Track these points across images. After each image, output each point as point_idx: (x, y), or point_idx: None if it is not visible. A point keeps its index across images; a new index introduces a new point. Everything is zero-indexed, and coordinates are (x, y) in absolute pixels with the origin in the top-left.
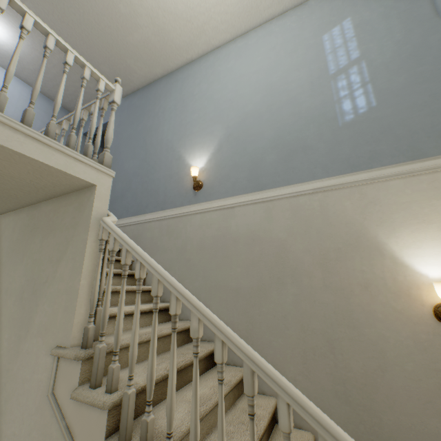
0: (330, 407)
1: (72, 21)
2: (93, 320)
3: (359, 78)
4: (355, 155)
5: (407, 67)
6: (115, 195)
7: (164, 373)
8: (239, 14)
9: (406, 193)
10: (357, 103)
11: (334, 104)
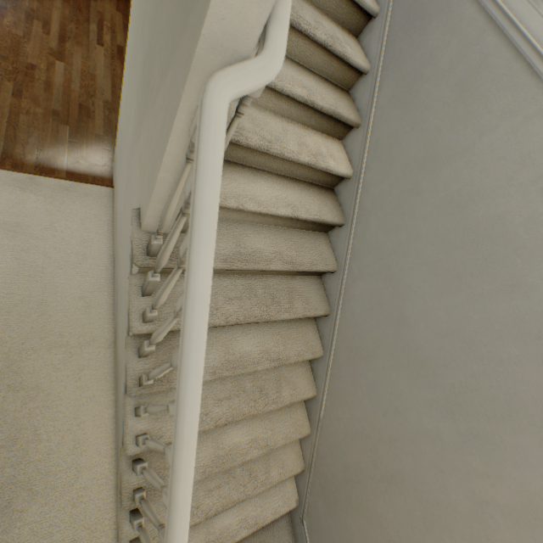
0: (334, 457)
1: None
2: (161, 237)
3: None
4: None
5: None
6: None
7: (218, 324)
8: None
9: None
10: None
11: None
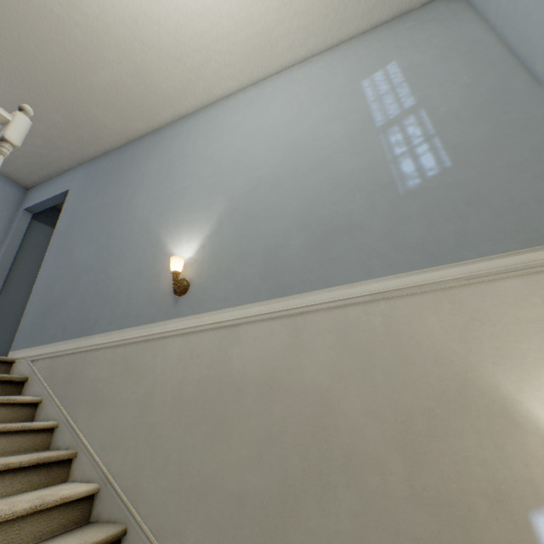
0: None
1: (1, 47)
2: None
3: (419, 130)
4: (432, 238)
5: (487, 115)
6: (51, 301)
7: None
8: (249, 55)
9: (534, 303)
10: (423, 163)
11: (388, 164)
